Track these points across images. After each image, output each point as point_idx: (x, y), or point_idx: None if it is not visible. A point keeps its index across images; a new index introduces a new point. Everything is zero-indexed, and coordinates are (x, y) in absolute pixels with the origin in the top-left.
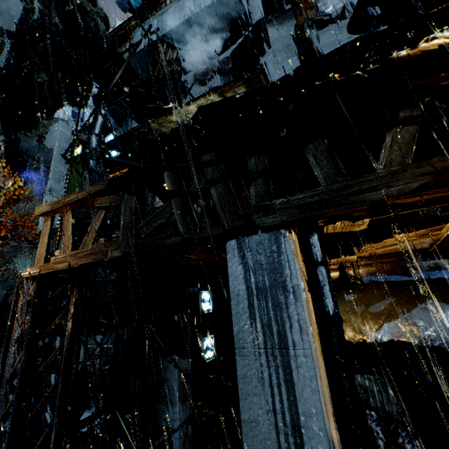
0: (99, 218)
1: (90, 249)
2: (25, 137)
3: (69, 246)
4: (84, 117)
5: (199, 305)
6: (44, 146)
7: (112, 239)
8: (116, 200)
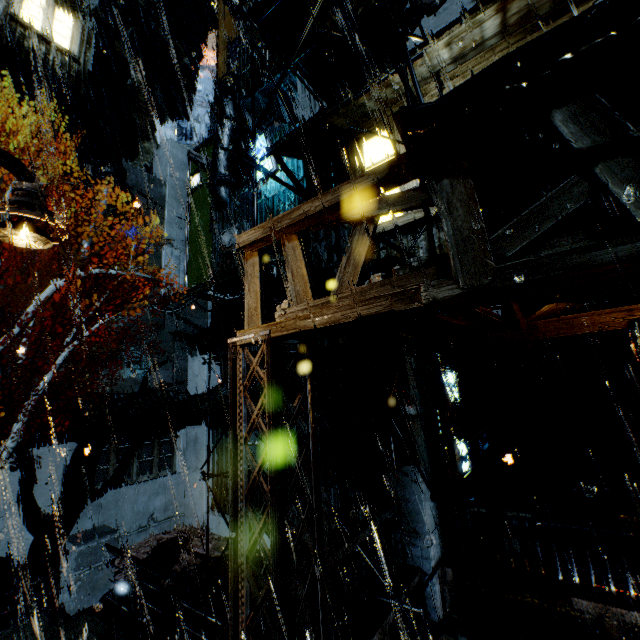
0: (363, 239)
1: (357, 293)
2: (131, 166)
3: (307, 292)
4: (193, 133)
5: (446, 392)
6: (154, 178)
7: (394, 274)
8: (406, 200)
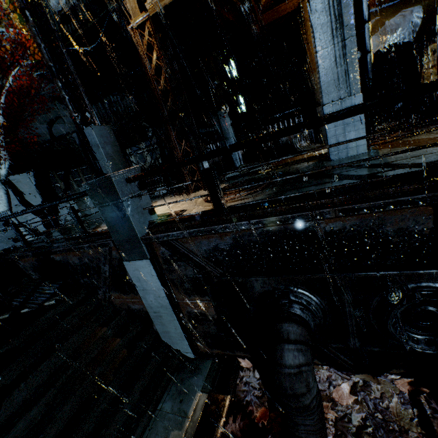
0: None
1: None
2: None
3: None
4: None
5: (230, 70)
6: None
7: None
8: None
